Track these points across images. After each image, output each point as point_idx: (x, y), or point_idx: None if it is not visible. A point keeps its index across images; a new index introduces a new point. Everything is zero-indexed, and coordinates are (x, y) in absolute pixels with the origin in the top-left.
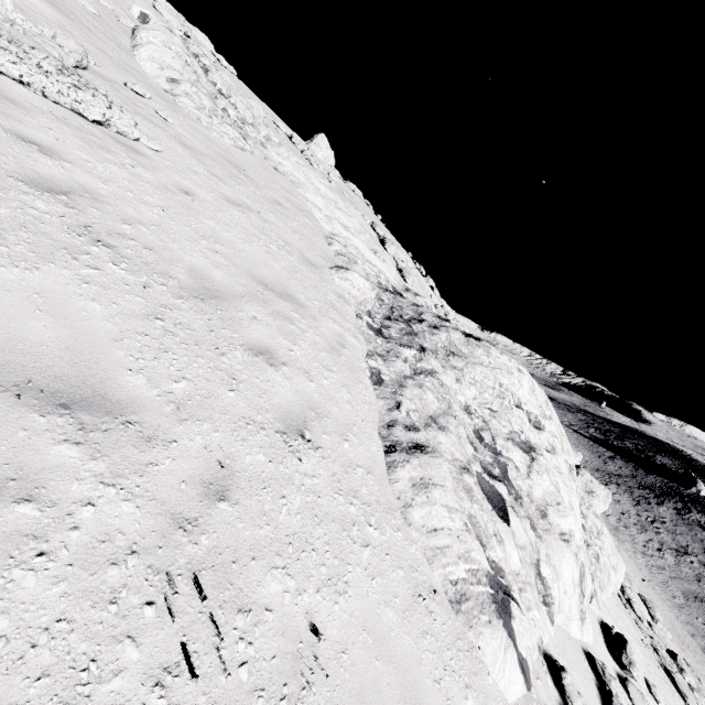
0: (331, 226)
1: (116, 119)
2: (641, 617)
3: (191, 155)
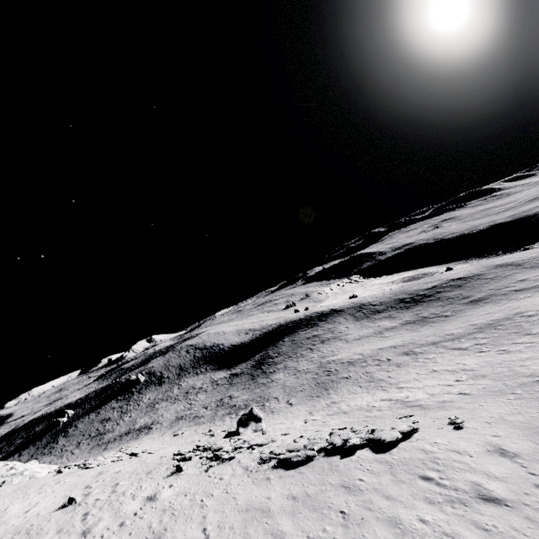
0: None
1: None
2: None
3: None
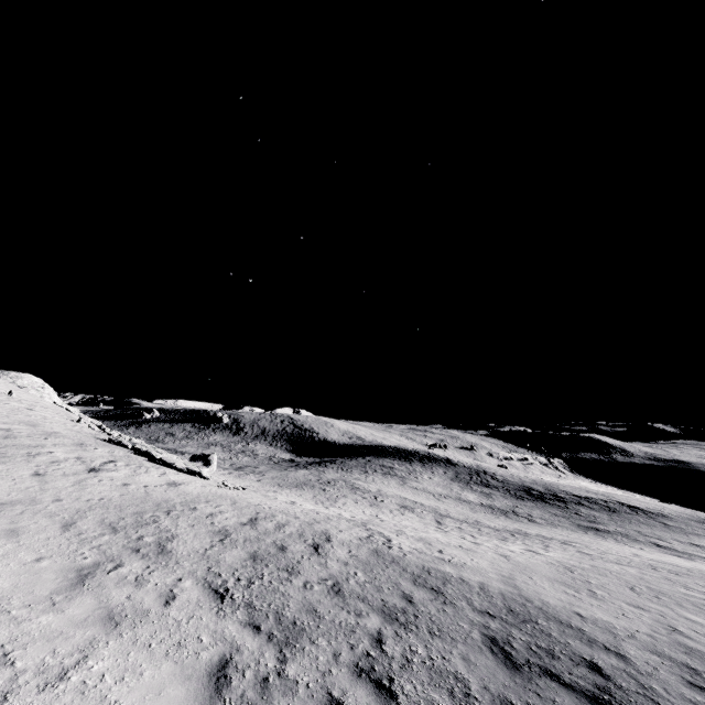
0: None
1: None
2: None
3: None
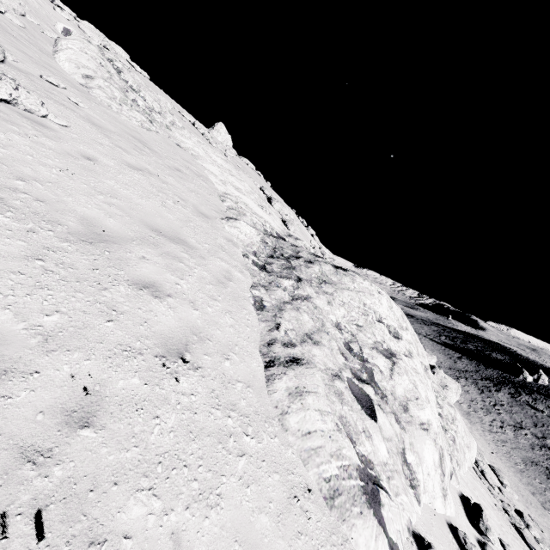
0: (224, 188)
1: (23, 98)
2: (493, 484)
3: (98, 131)
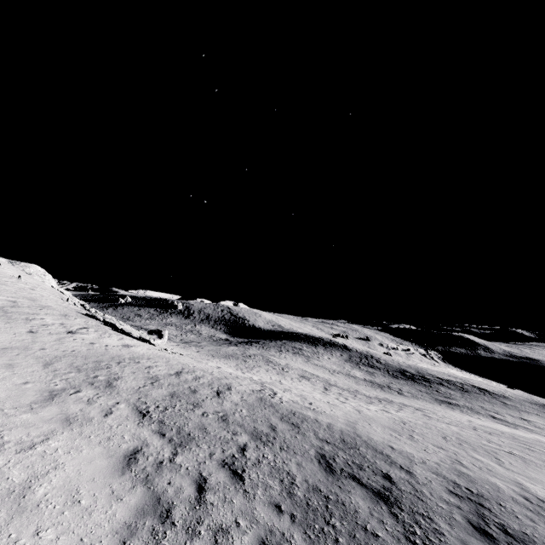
0: None
1: None
2: None
3: None
